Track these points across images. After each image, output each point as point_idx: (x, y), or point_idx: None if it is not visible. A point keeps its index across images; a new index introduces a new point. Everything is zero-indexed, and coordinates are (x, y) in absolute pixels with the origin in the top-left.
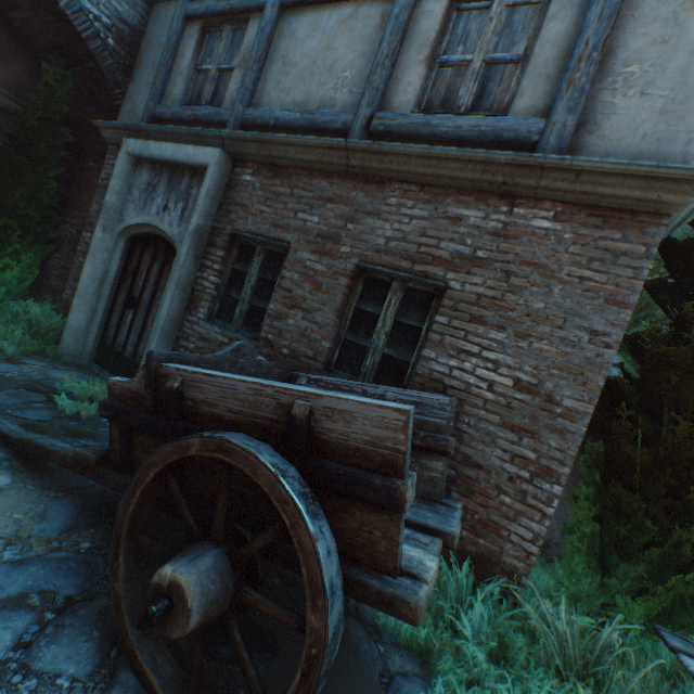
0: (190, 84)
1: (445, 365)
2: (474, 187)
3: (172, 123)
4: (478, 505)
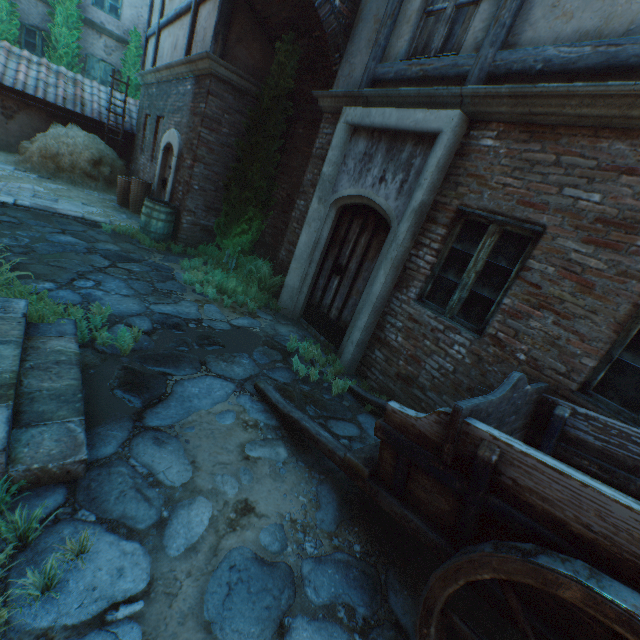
0: (415, 31)
1: None
2: None
3: (393, 82)
4: None
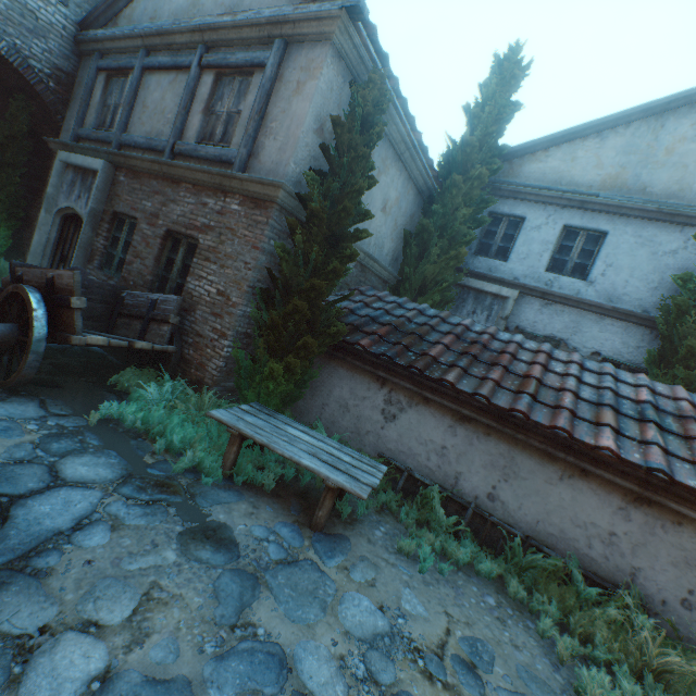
0: (101, 114)
1: (194, 285)
2: (212, 187)
3: (88, 140)
4: (199, 356)
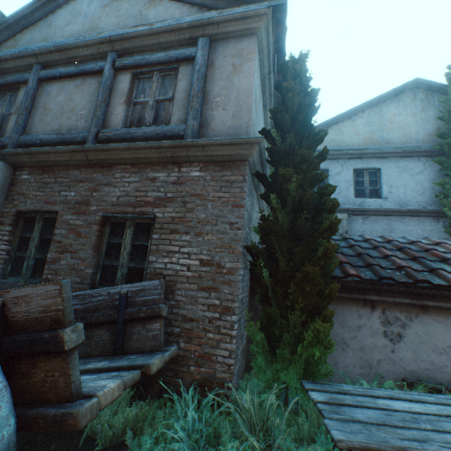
0: None
1: (162, 263)
2: (159, 161)
3: None
4: (197, 345)
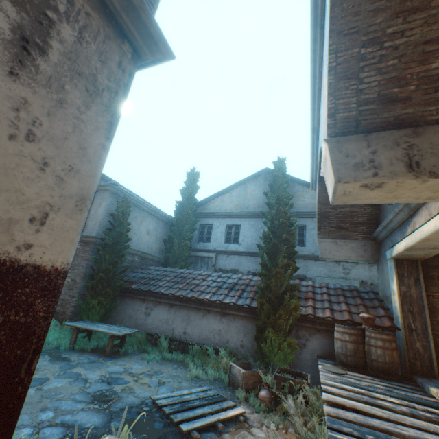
0: None
1: None
2: None
3: None
4: (63, 308)
